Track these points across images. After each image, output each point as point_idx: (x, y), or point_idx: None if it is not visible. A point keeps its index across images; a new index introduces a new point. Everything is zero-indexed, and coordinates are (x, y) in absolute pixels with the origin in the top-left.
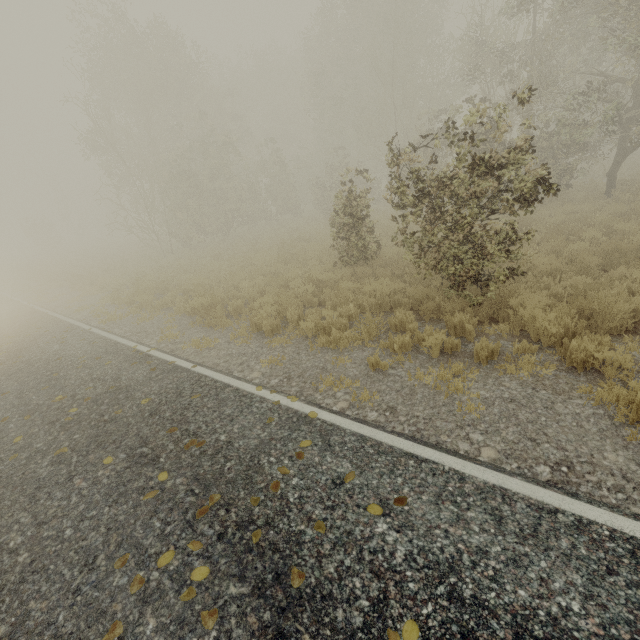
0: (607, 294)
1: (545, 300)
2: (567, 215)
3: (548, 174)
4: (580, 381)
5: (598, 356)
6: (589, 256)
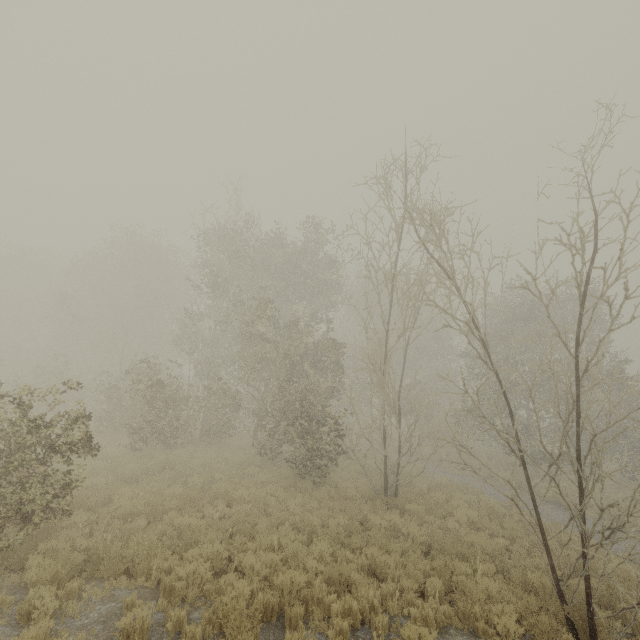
0: (138, 538)
1: (86, 544)
2: (213, 459)
3: (89, 438)
4: (11, 635)
5: (38, 604)
6: (167, 500)
